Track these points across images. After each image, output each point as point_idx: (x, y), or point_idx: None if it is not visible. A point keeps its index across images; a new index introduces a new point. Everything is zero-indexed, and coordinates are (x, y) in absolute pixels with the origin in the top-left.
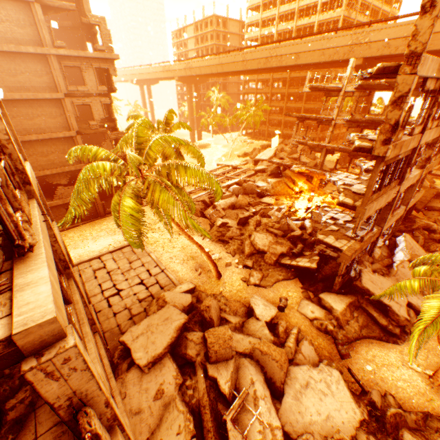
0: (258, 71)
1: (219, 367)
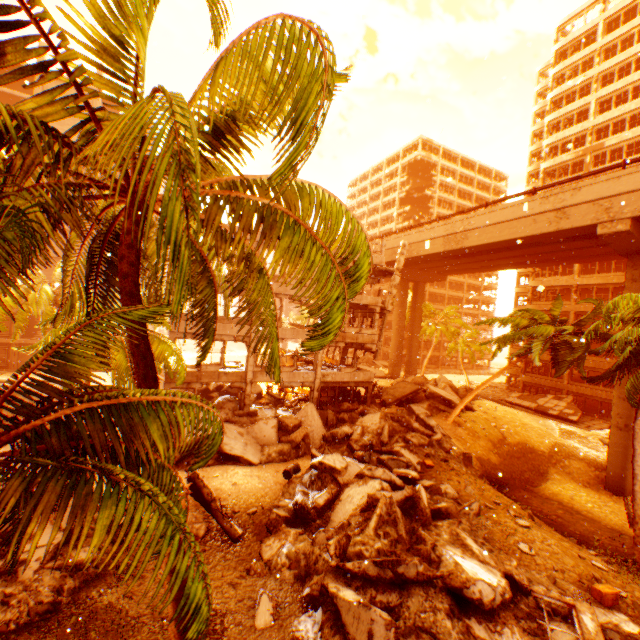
0: None
1: None
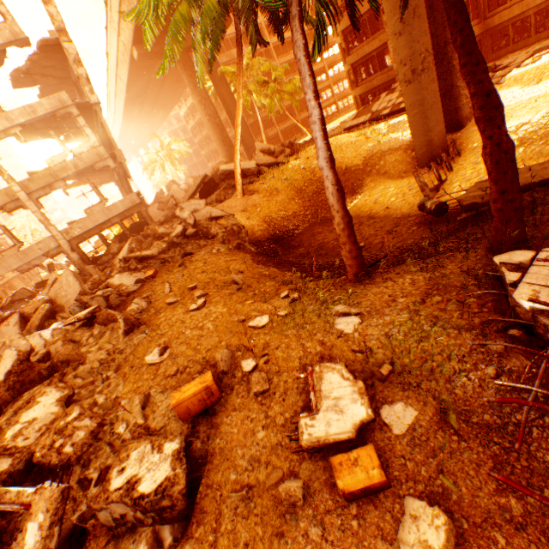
0: (149, 106)
1: None
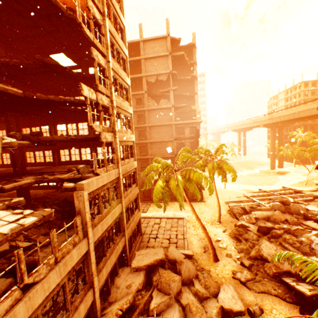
0: None
1: (159, 294)
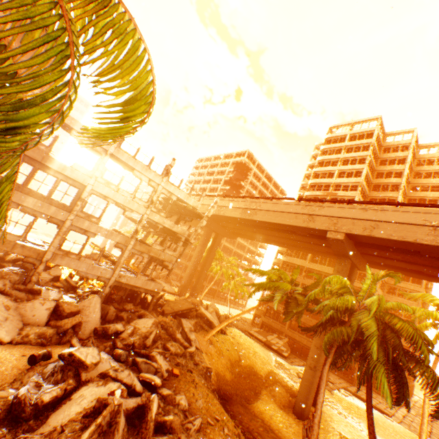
0: None
1: None
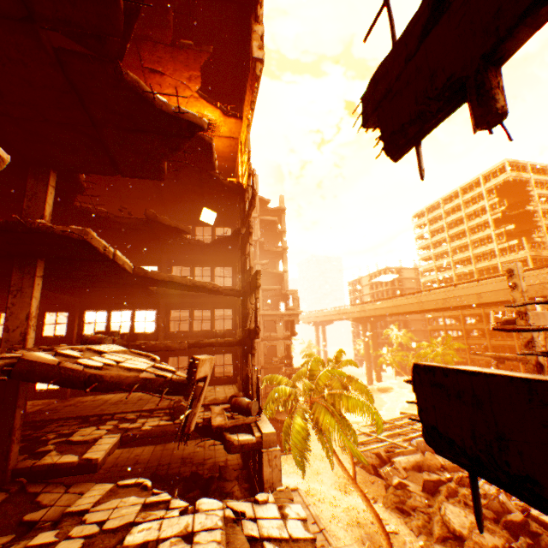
0: (439, 309)
1: None
